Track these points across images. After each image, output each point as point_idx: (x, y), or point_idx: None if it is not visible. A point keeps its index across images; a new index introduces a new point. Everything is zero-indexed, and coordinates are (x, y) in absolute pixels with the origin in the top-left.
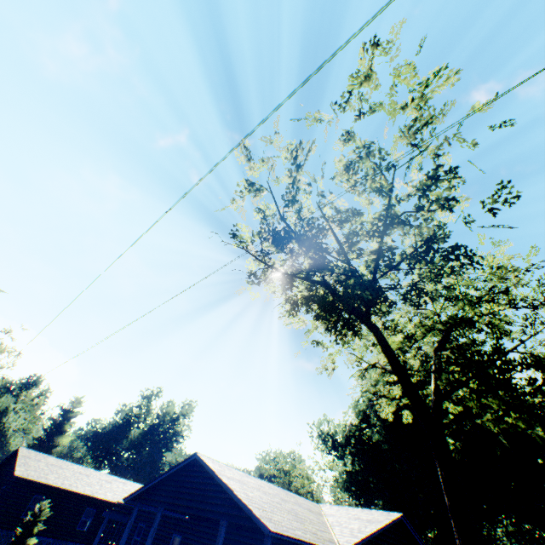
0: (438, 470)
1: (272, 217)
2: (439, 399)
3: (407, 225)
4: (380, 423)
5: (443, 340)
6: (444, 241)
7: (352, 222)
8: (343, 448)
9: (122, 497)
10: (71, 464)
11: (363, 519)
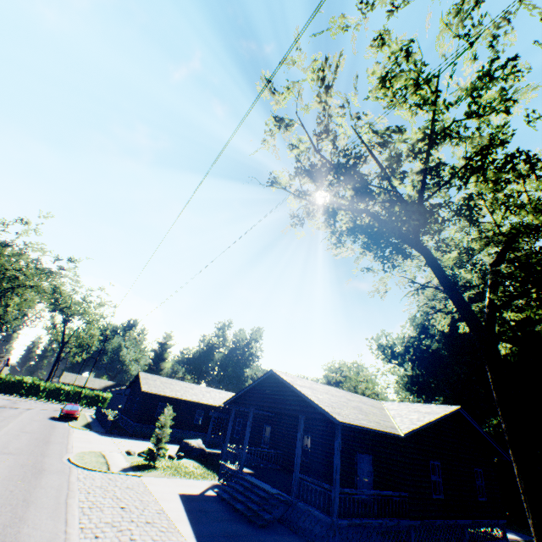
0: (488, 373)
1: (306, 152)
2: (493, 312)
3: (455, 138)
4: (438, 333)
5: (502, 252)
6: (502, 147)
7: (391, 149)
8: (402, 357)
9: (220, 402)
10: (177, 382)
11: (421, 411)
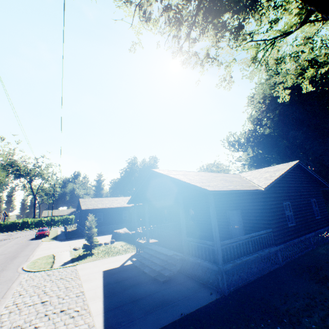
0: None
1: None
2: None
3: None
4: (269, 122)
5: None
6: None
7: None
8: (245, 146)
9: None
10: (106, 198)
11: (271, 171)
